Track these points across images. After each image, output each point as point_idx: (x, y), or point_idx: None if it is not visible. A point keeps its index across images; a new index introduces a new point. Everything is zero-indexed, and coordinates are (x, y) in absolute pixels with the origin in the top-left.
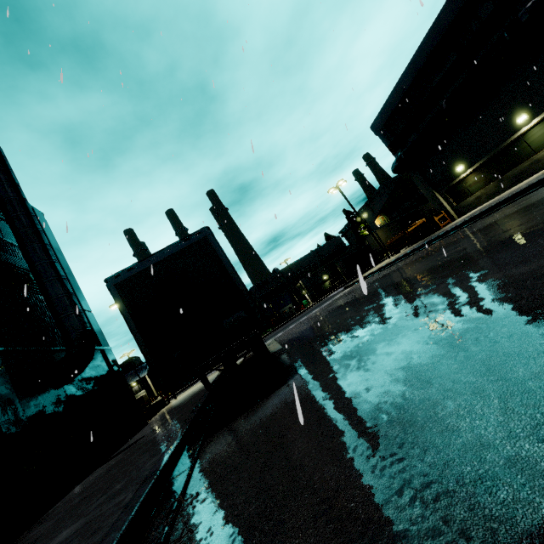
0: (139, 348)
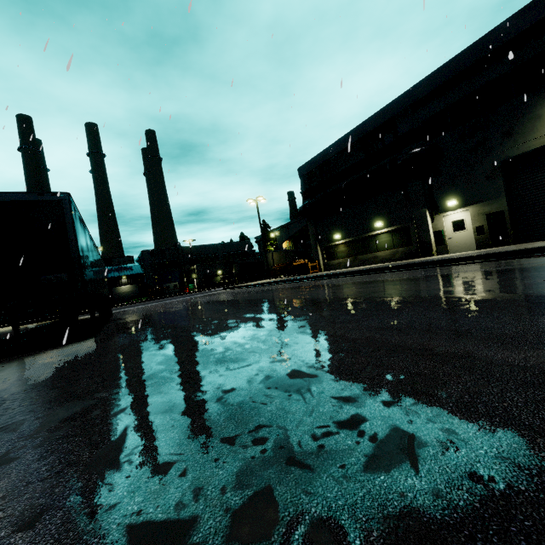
0: None
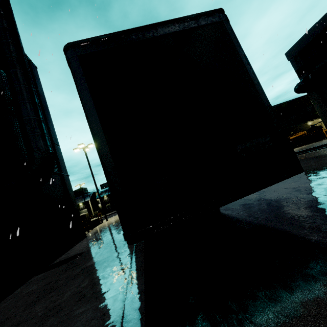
0: (100, 160)
